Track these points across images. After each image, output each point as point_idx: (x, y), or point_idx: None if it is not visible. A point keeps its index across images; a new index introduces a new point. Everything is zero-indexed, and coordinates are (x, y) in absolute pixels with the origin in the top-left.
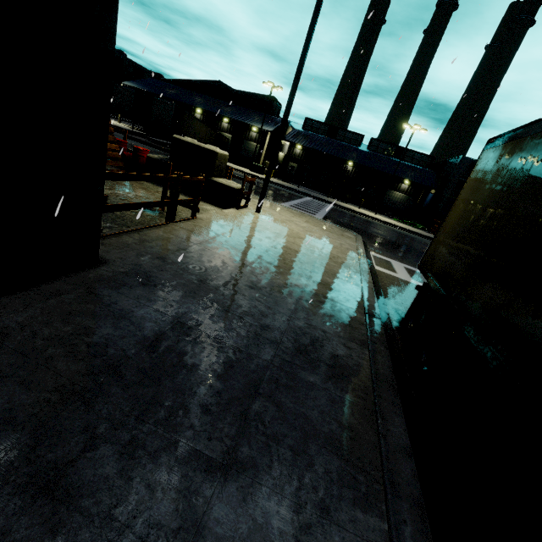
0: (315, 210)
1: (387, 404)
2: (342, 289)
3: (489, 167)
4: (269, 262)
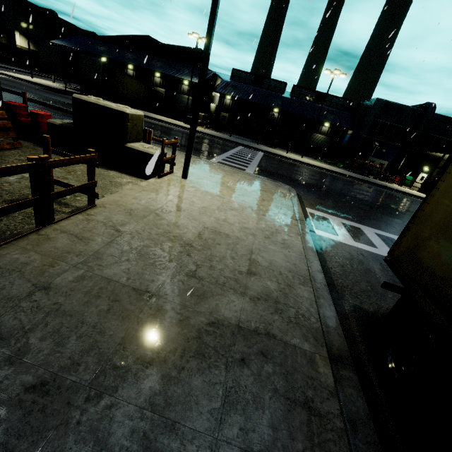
0: (247, 161)
1: None
2: (290, 301)
3: None
4: (189, 272)
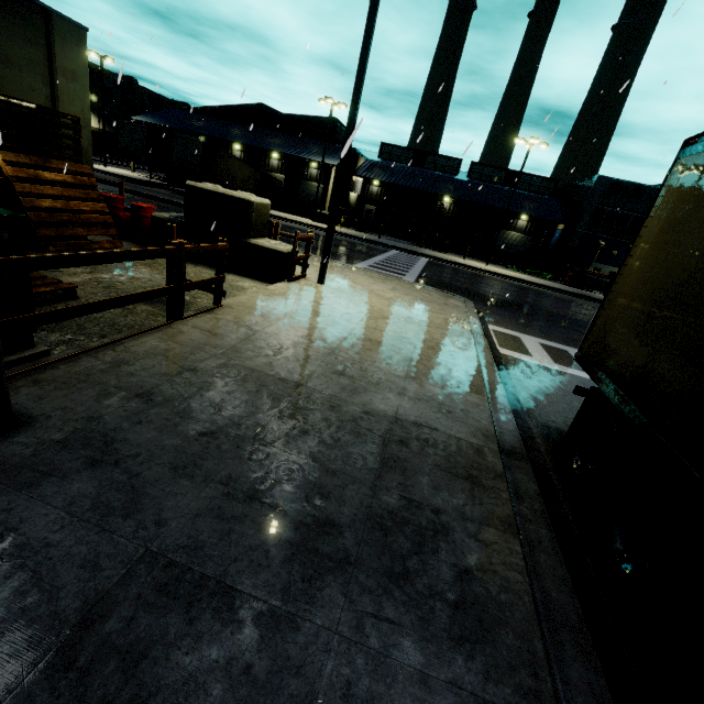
0: (404, 268)
1: (583, 701)
2: (457, 405)
3: (697, 187)
4: (337, 370)
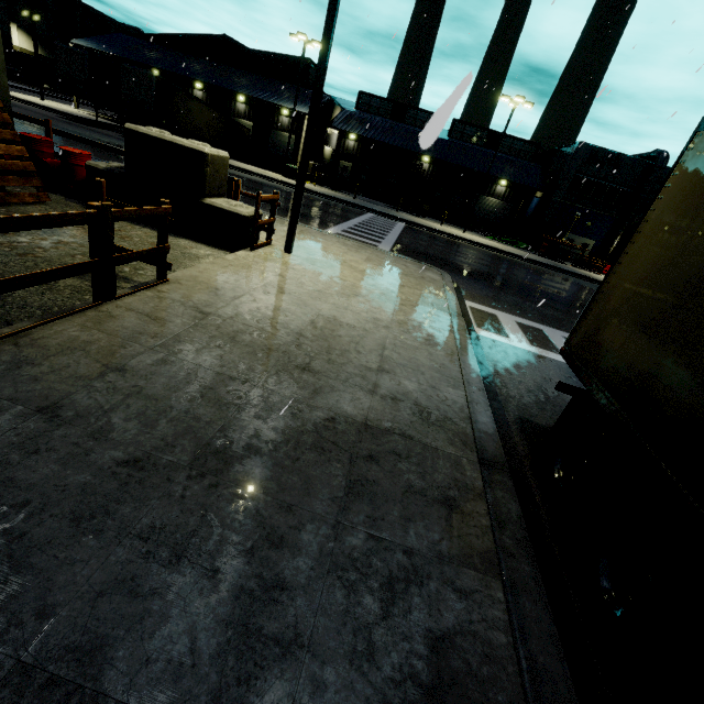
0: (380, 234)
1: None
2: (433, 403)
3: None
4: (300, 364)
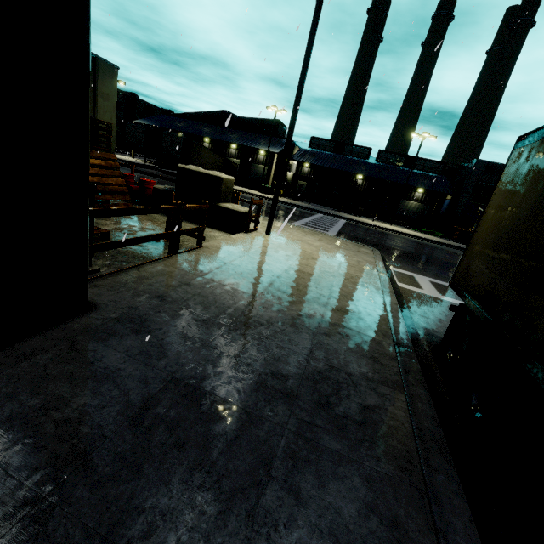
0: (328, 227)
1: (440, 477)
2: (365, 315)
3: (525, 167)
4: (281, 289)
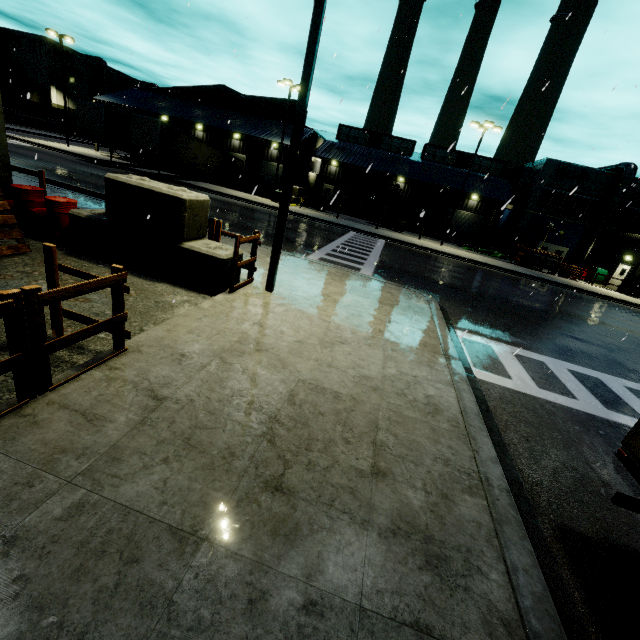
0: (362, 255)
1: None
2: (450, 534)
3: None
4: (270, 479)
